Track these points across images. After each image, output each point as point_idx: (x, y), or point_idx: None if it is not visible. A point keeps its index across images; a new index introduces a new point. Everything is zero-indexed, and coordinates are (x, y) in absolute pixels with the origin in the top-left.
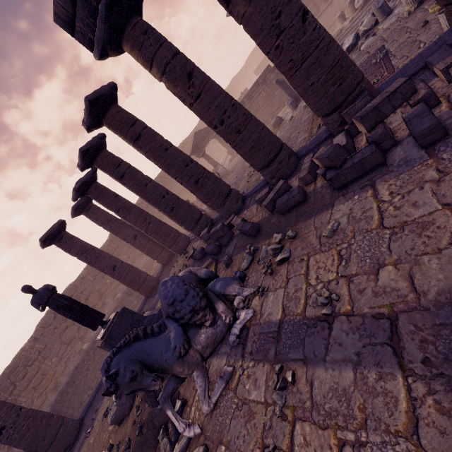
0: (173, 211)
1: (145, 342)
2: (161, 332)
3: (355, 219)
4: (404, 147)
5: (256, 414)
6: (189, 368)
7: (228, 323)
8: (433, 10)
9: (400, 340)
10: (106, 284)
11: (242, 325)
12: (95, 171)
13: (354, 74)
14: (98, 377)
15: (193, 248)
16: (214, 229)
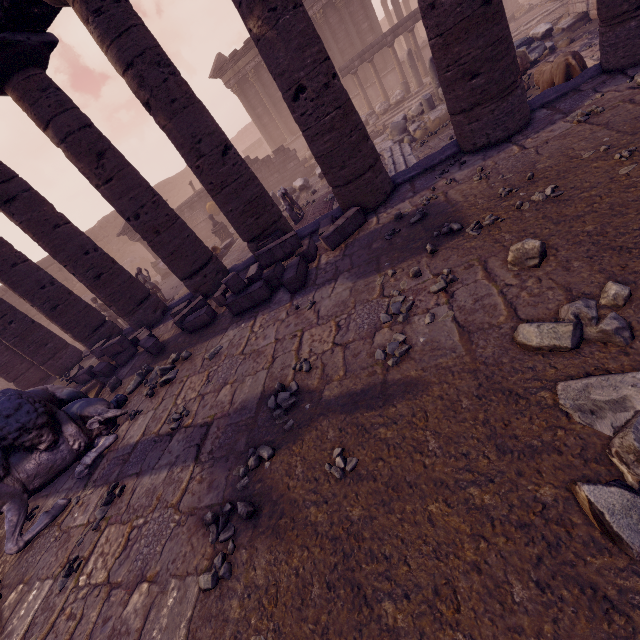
0: (56, 310)
1: None
2: None
3: (232, 345)
4: (285, 289)
5: (73, 537)
6: None
7: (77, 449)
8: None
9: (206, 439)
10: None
11: (98, 453)
12: None
13: (271, 213)
14: None
15: (79, 366)
16: (110, 342)
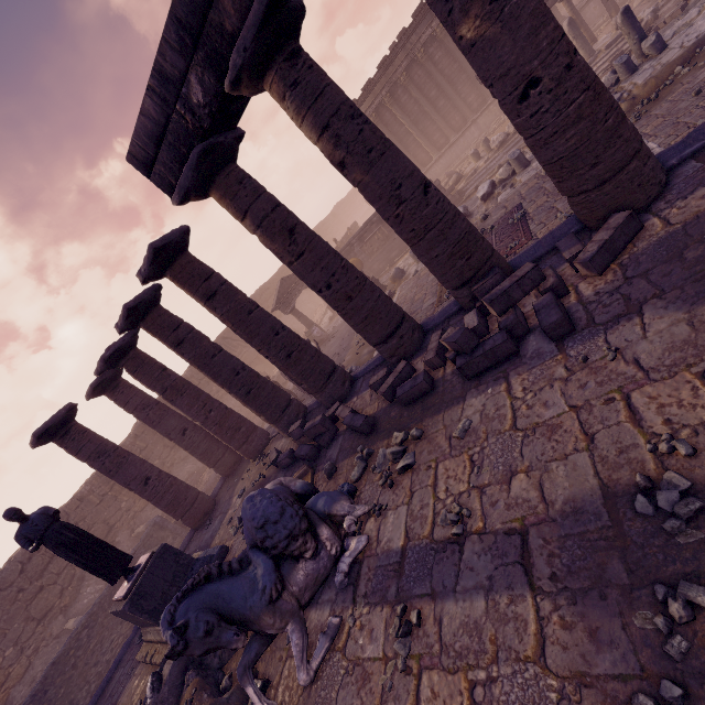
0: (250, 394)
1: (222, 583)
2: (242, 570)
3: (488, 418)
4: (537, 336)
5: (373, 675)
6: (282, 618)
7: (334, 554)
8: None
9: (530, 556)
10: (120, 510)
11: (353, 558)
12: (137, 333)
13: (484, 249)
14: (91, 681)
15: (276, 449)
16: (311, 423)
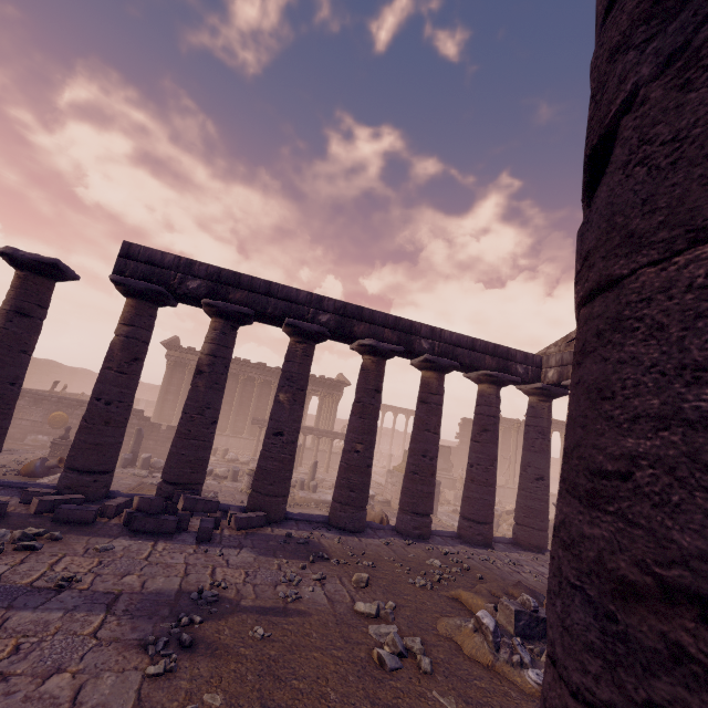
0: None
1: None
2: None
3: (130, 550)
4: (189, 535)
5: None
6: None
7: None
8: (249, 491)
9: (116, 602)
10: None
11: None
12: None
13: (203, 476)
14: None
15: None
16: None
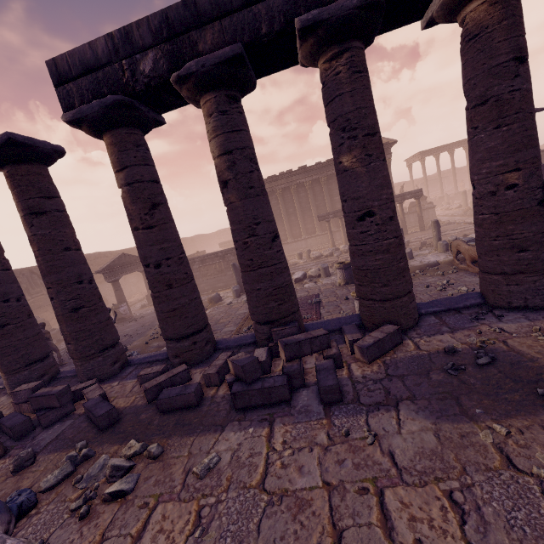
0: (3, 328)
1: None
2: None
3: (239, 462)
4: (309, 393)
5: None
6: None
7: None
8: (353, 294)
9: None
10: None
11: None
12: None
13: (293, 303)
14: None
15: None
16: (47, 390)
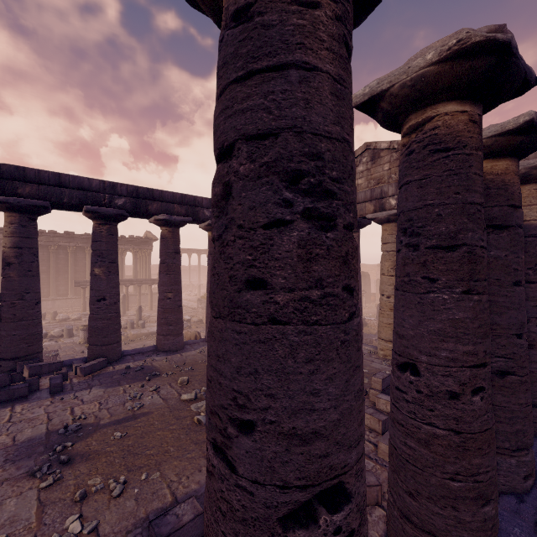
0: None
1: None
2: None
3: None
4: (42, 392)
5: None
6: None
7: None
8: (87, 345)
9: None
10: None
11: None
12: None
13: (40, 346)
14: None
15: None
16: None
